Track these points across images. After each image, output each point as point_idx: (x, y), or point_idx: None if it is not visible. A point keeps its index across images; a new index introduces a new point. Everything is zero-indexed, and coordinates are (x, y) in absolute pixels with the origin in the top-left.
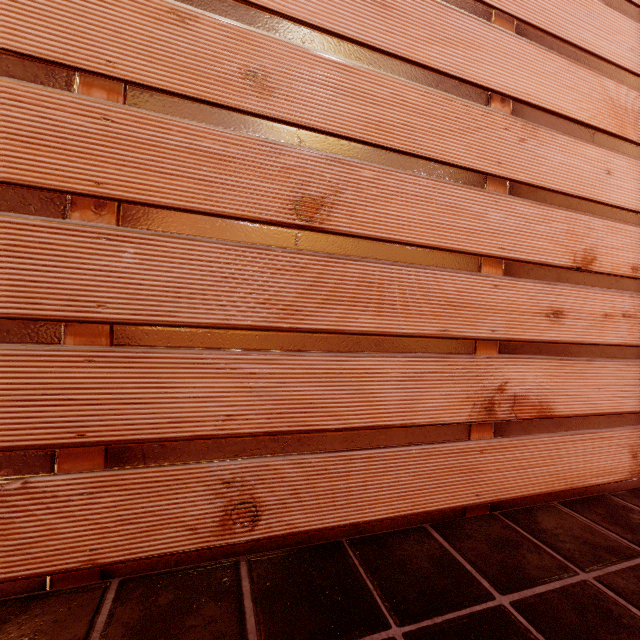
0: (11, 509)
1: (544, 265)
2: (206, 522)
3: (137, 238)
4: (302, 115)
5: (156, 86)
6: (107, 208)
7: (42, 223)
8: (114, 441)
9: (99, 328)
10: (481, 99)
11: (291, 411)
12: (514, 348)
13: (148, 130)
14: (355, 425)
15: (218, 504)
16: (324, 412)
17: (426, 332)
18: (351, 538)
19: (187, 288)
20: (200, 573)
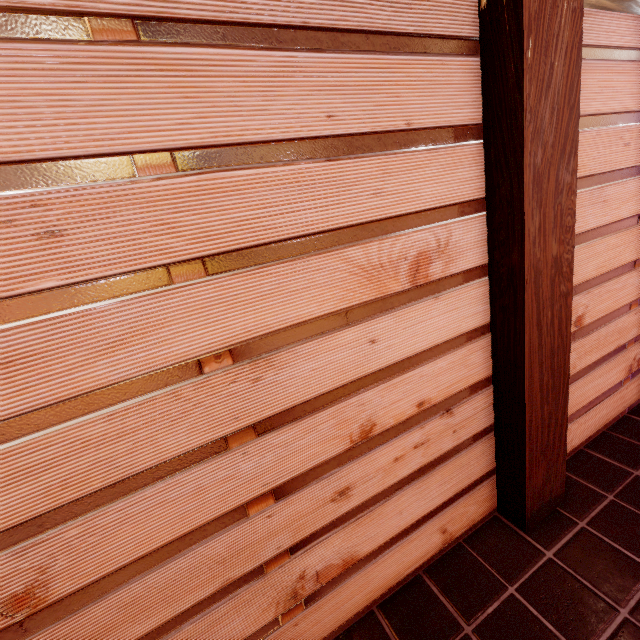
0: None
1: (318, 466)
2: None
3: None
4: None
5: None
6: None
7: None
8: None
9: None
10: (188, 375)
11: None
12: (305, 544)
13: None
14: None
15: None
16: None
17: (207, 594)
18: None
19: None
20: None
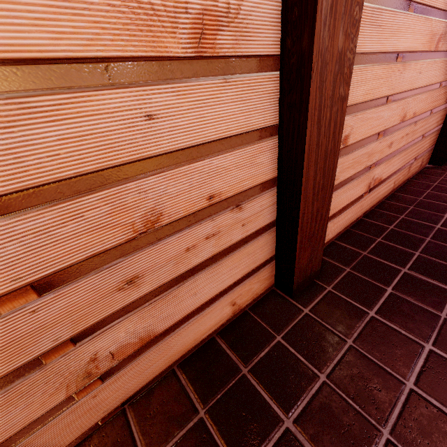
0: None
1: (95, 256)
2: None
3: None
4: None
5: None
6: None
7: None
8: None
9: None
10: None
11: None
12: (92, 331)
13: None
14: None
15: None
16: None
17: None
18: None
19: None
20: None
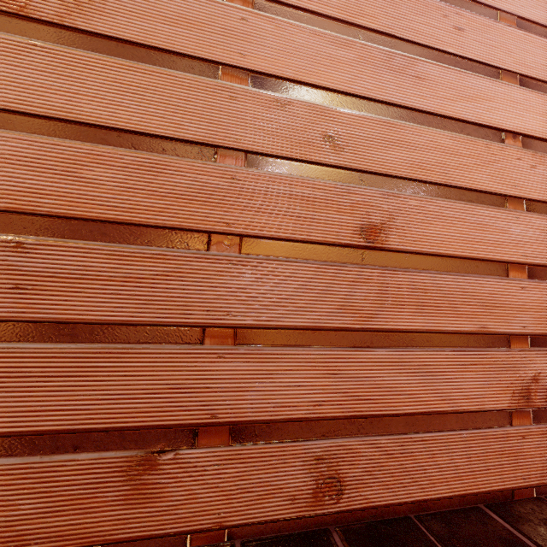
0: (166, 476)
1: None
2: (302, 493)
3: (253, 262)
4: (364, 163)
5: (266, 152)
6: (234, 241)
7: (192, 255)
8: (236, 422)
9: (227, 331)
10: (497, 138)
11: (364, 398)
12: (543, 342)
13: (260, 183)
14: (415, 411)
15: (311, 478)
16: (390, 399)
17: (468, 329)
18: (417, 514)
19: (287, 299)
20: (302, 540)
